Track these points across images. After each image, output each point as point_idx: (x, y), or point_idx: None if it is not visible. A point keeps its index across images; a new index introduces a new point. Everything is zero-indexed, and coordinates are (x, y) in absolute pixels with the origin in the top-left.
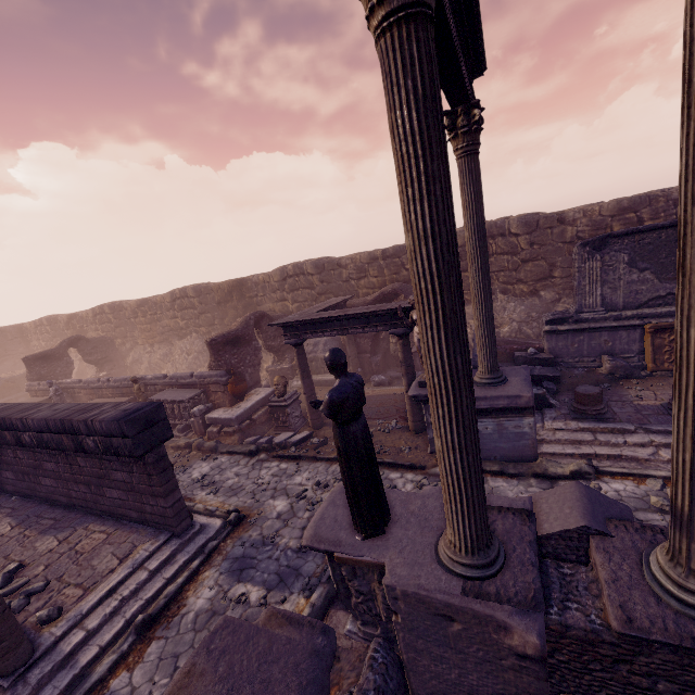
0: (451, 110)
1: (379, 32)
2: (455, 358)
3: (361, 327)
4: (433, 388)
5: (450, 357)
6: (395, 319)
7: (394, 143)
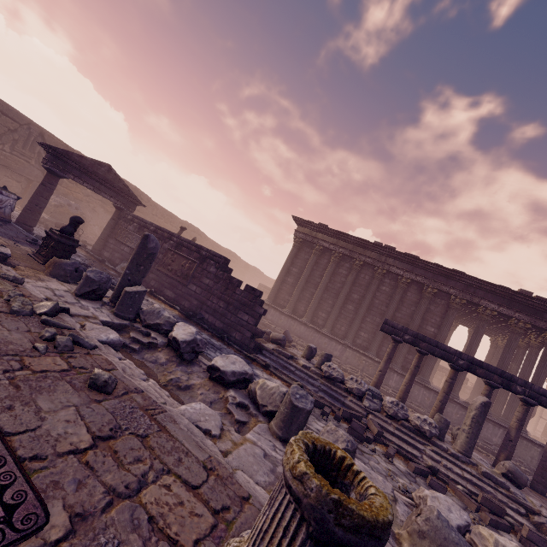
0: None
1: None
2: None
3: None
4: None
5: None
6: None
7: None
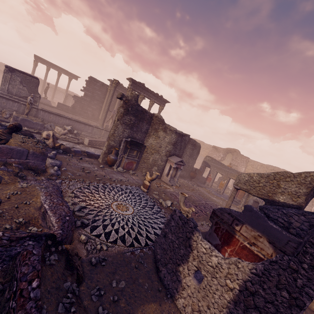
0: None
1: (34, 65)
2: None
3: None
4: None
5: None
6: None
7: (33, 69)
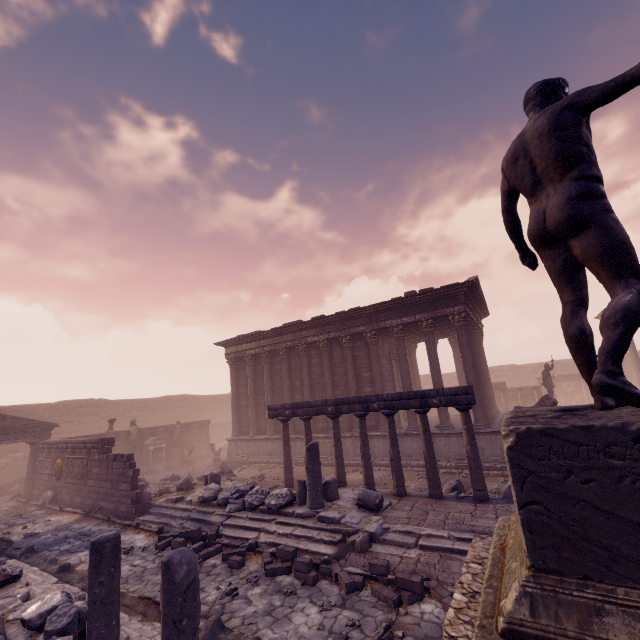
0: None
1: None
2: (639, 362)
3: (573, 379)
4: (636, 366)
5: (638, 362)
6: None
7: None
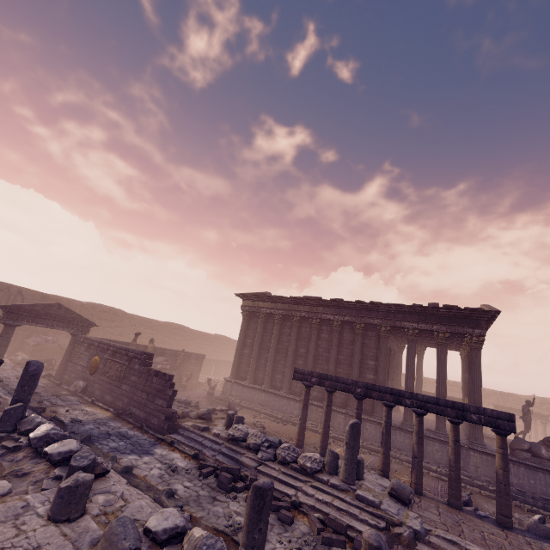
0: None
1: None
2: None
3: None
4: None
5: None
6: (542, 418)
7: None
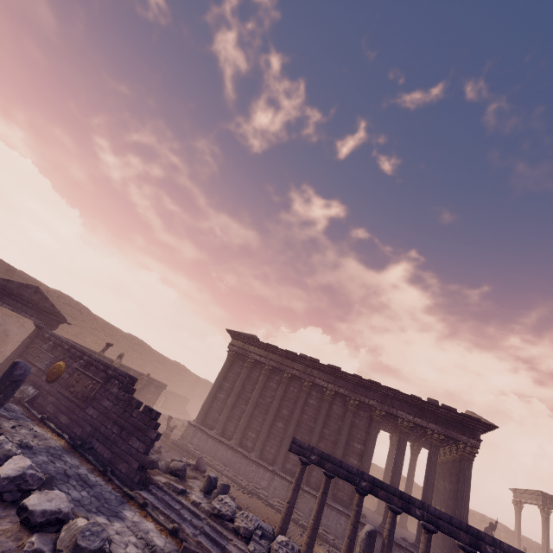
0: (517, 501)
1: (543, 517)
2: None
3: None
4: None
5: None
6: None
7: (543, 528)
